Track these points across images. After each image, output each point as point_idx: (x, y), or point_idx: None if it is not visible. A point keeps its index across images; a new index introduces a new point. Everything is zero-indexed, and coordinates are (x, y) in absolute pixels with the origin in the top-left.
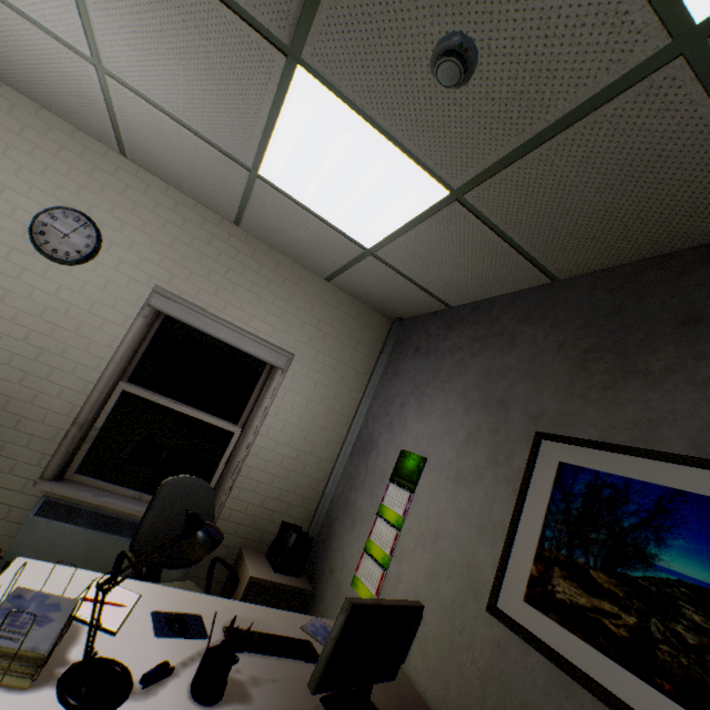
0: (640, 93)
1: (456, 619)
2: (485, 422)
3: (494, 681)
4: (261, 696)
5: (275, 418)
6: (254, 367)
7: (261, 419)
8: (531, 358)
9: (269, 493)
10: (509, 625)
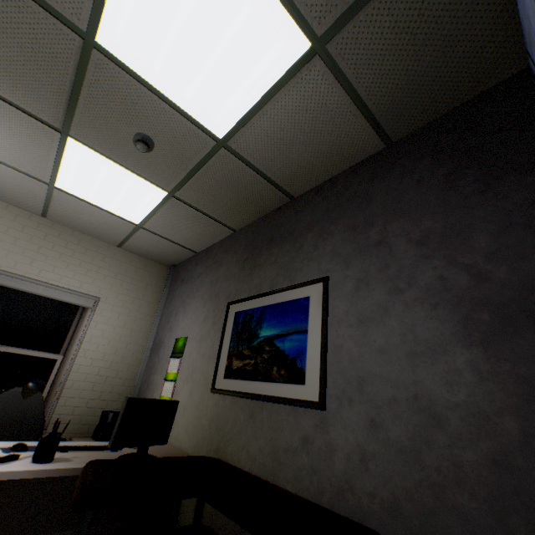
0: (218, 157)
1: (201, 406)
2: (211, 306)
3: (214, 421)
4: (79, 459)
5: (90, 343)
6: (69, 311)
7: (78, 345)
8: (228, 270)
9: (91, 396)
10: (218, 391)
